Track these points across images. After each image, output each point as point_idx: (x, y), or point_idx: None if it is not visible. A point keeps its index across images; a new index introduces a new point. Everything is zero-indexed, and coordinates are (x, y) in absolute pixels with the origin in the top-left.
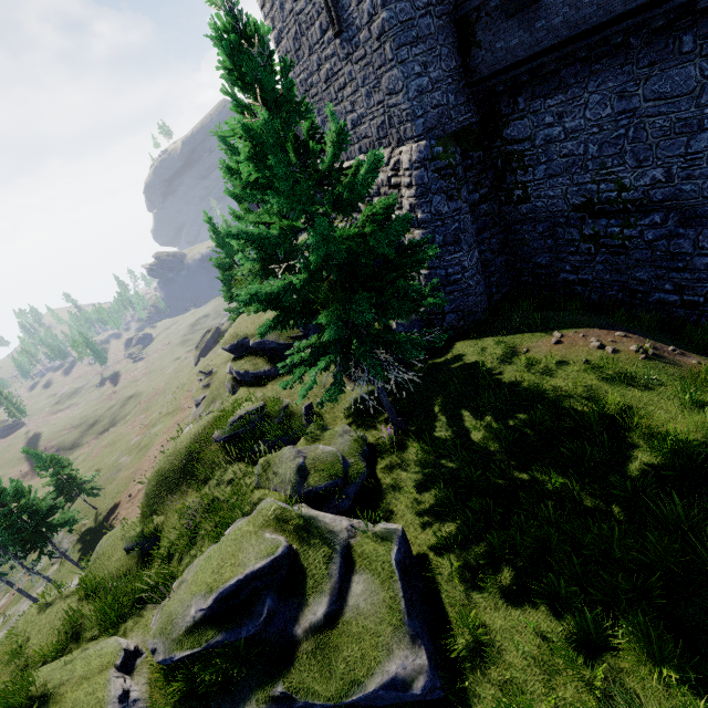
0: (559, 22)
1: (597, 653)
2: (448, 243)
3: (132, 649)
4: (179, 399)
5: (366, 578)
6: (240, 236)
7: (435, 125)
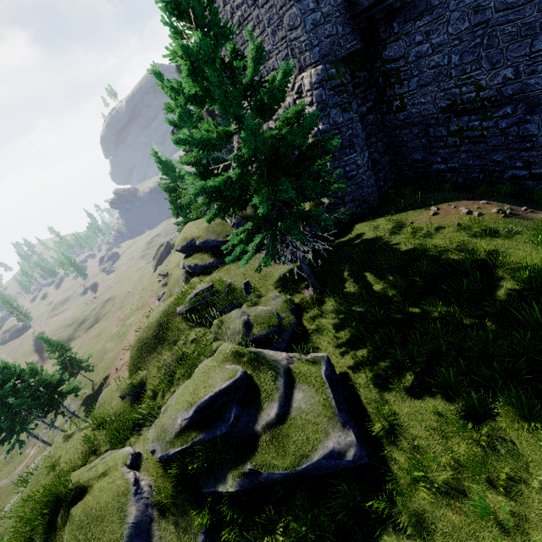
0: None
1: (481, 420)
2: (344, 147)
3: (136, 455)
4: (145, 298)
5: (304, 388)
6: (187, 140)
7: (328, 52)
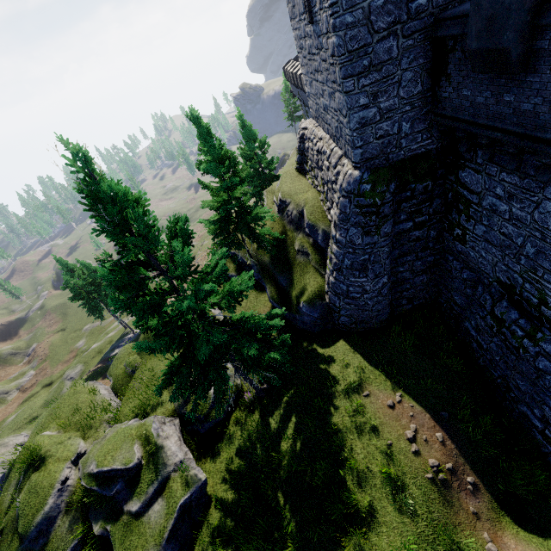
0: (527, 109)
1: None
2: (354, 269)
3: (82, 453)
4: None
5: (163, 504)
6: None
7: (376, 155)
